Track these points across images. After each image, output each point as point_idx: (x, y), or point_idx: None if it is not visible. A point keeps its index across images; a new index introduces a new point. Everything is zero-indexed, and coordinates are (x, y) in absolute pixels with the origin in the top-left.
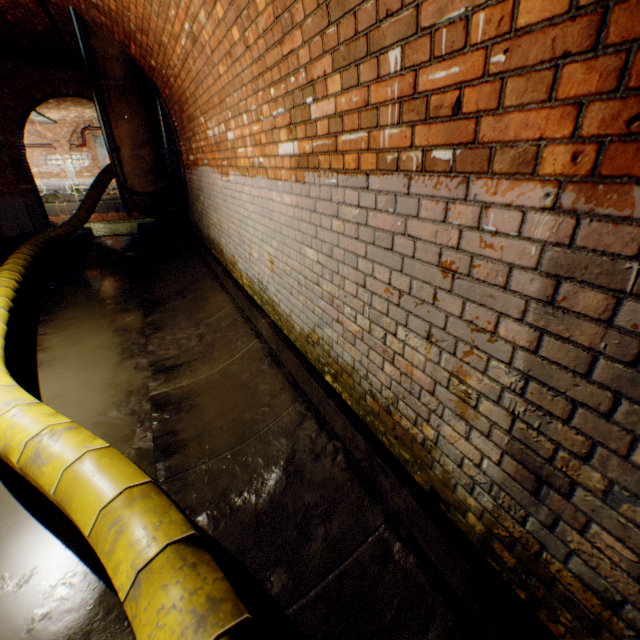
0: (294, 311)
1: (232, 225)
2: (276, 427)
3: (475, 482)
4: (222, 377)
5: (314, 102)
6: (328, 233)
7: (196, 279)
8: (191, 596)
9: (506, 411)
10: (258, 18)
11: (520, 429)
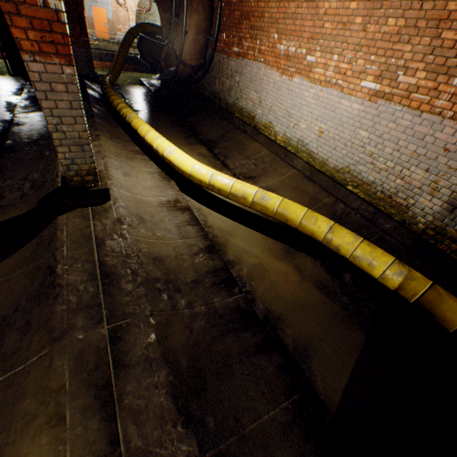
0: (332, 158)
1: (279, 105)
2: (322, 205)
3: (427, 214)
4: (281, 184)
5: (403, 75)
6: (383, 128)
7: (227, 131)
8: (350, 232)
9: (450, 191)
10: (384, 26)
11: (453, 195)
